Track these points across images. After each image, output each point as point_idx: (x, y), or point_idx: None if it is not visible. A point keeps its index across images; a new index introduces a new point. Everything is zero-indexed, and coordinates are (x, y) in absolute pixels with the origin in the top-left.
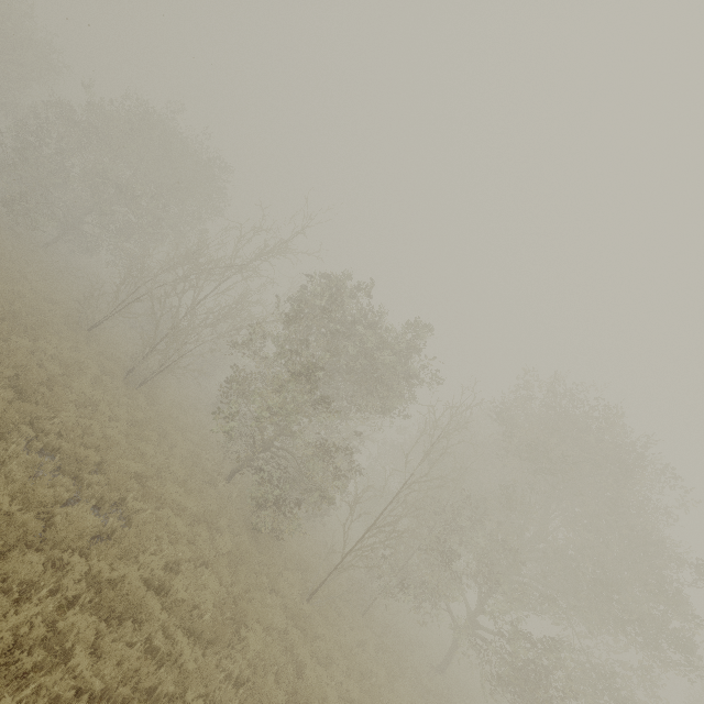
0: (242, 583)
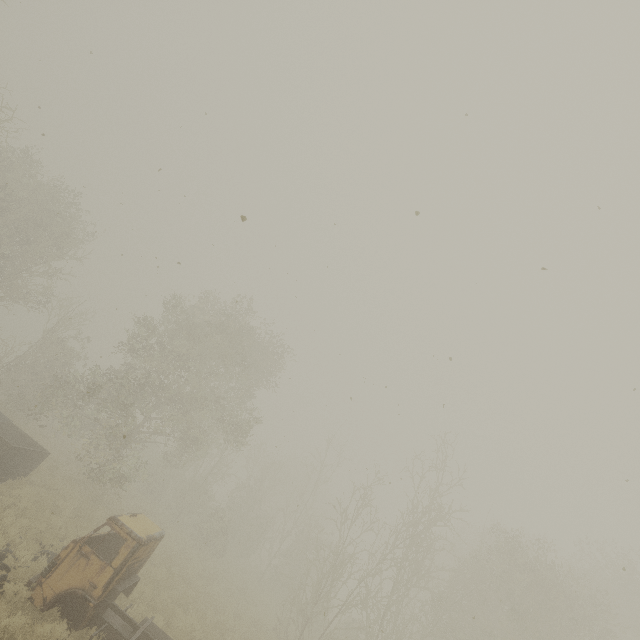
0: None
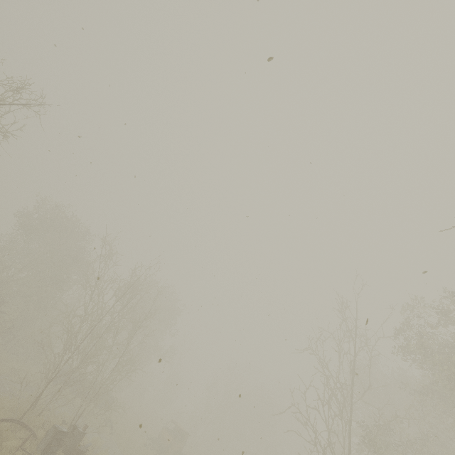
0: None
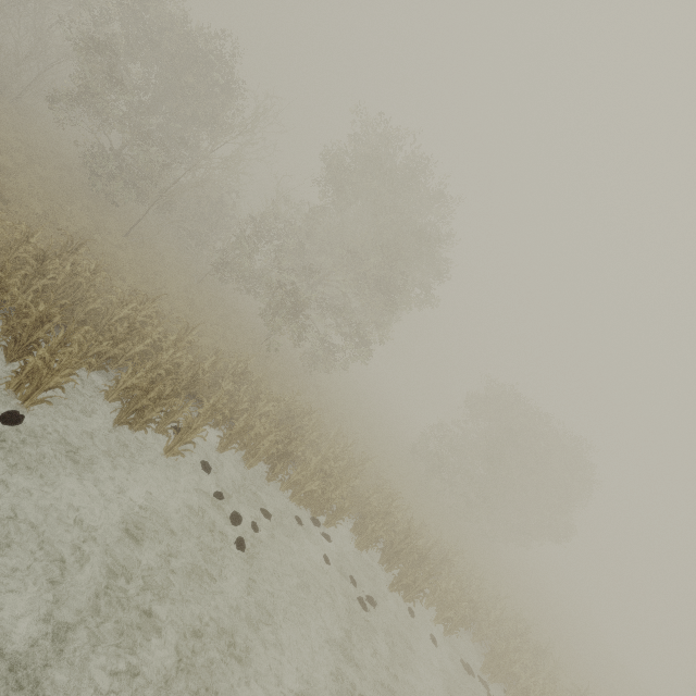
0: (50, 188)
